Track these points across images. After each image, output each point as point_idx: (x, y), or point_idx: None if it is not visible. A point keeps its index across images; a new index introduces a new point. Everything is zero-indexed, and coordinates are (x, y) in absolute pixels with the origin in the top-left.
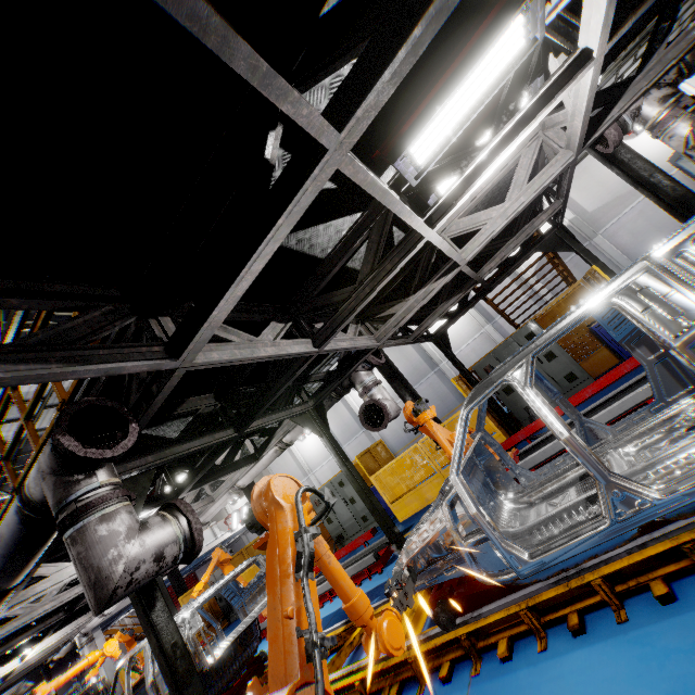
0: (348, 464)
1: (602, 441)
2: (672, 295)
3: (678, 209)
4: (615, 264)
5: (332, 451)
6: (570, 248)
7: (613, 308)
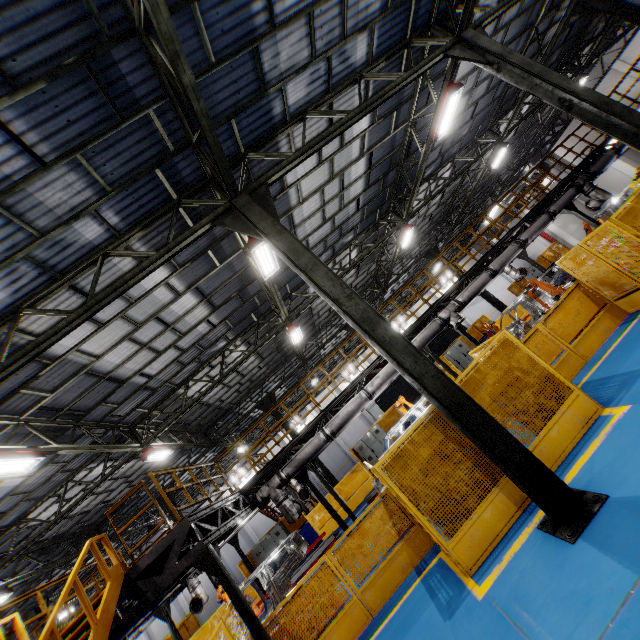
0: (179, 635)
1: (271, 607)
2: (266, 577)
3: (326, 478)
4: (343, 450)
5: (172, 628)
6: (290, 493)
7: (273, 561)
